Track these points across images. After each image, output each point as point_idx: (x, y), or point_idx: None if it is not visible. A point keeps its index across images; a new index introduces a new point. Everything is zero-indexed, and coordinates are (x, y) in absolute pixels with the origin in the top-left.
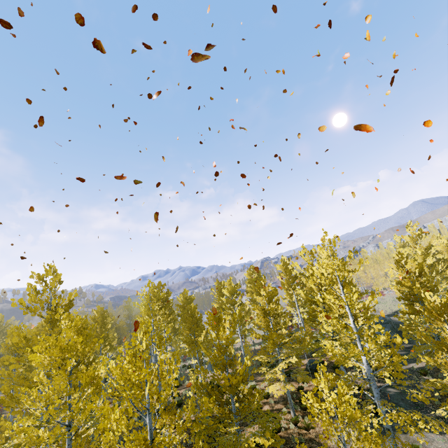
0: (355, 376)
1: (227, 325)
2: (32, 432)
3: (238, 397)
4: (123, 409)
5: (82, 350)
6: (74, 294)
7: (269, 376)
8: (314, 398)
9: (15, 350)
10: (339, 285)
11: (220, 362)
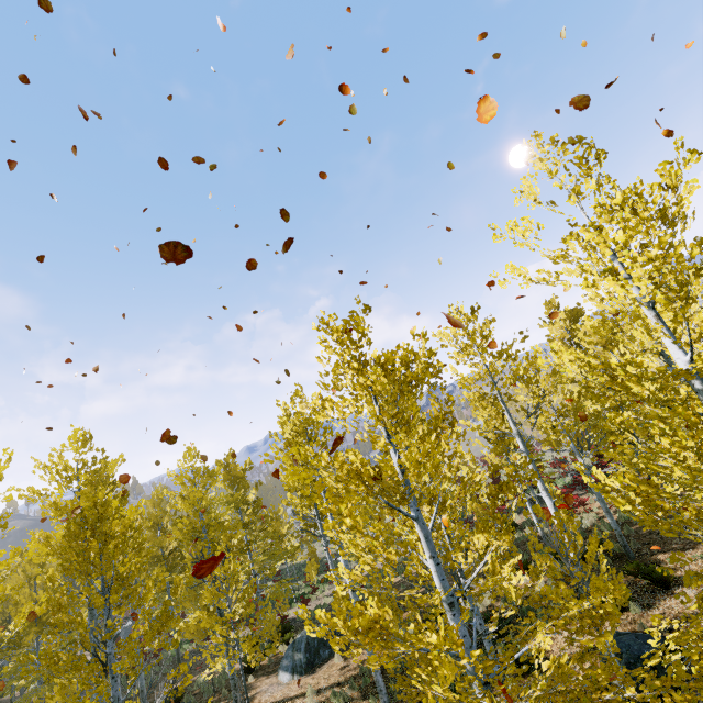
0: None
1: None
2: None
3: None
4: None
5: None
6: None
7: None
8: None
9: None
10: None
11: None
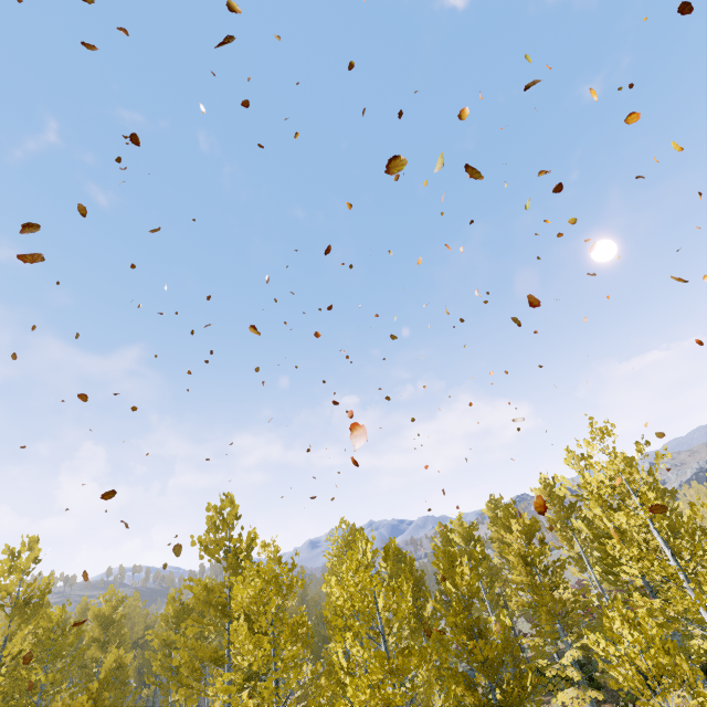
0: (699, 650)
1: (465, 570)
2: (234, 697)
3: (501, 690)
4: (356, 628)
5: (287, 585)
6: (253, 533)
7: (553, 673)
8: (608, 642)
9: (176, 623)
10: (633, 496)
11: (463, 623)
